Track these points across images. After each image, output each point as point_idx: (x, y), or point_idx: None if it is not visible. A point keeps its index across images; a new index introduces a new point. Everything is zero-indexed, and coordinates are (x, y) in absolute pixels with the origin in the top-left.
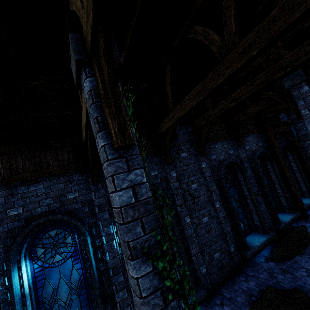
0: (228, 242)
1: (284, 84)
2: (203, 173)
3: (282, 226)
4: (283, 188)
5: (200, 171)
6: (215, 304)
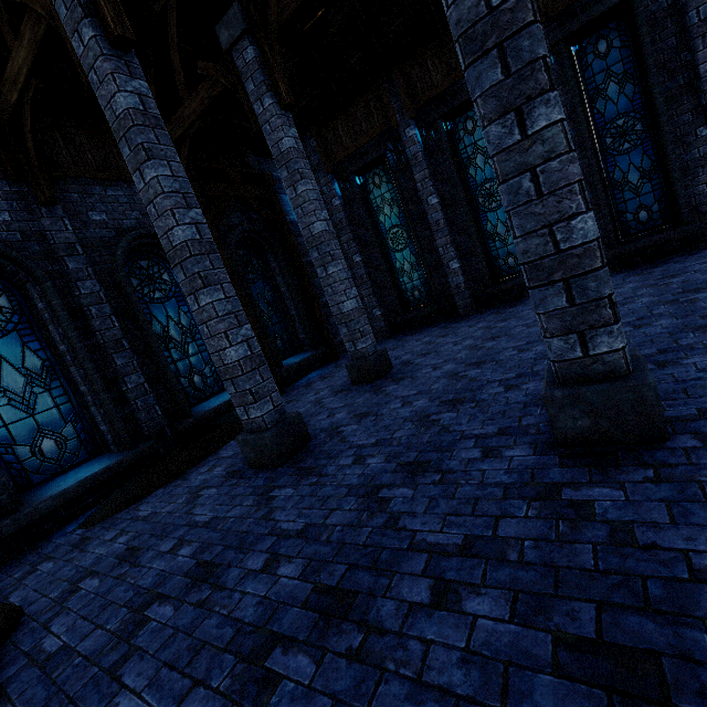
0: None
1: None
2: None
3: (187, 423)
4: None
5: None
6: None
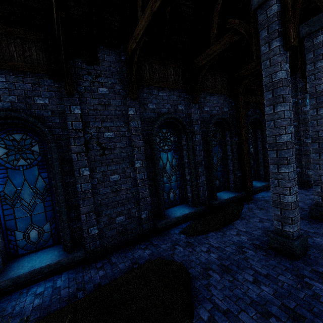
0: (140, 207)
1: (252, 1)
2: (128, 121)
3: (216, 203)
4: (235, 164)
5: (124, 118)
6: (94, 268)
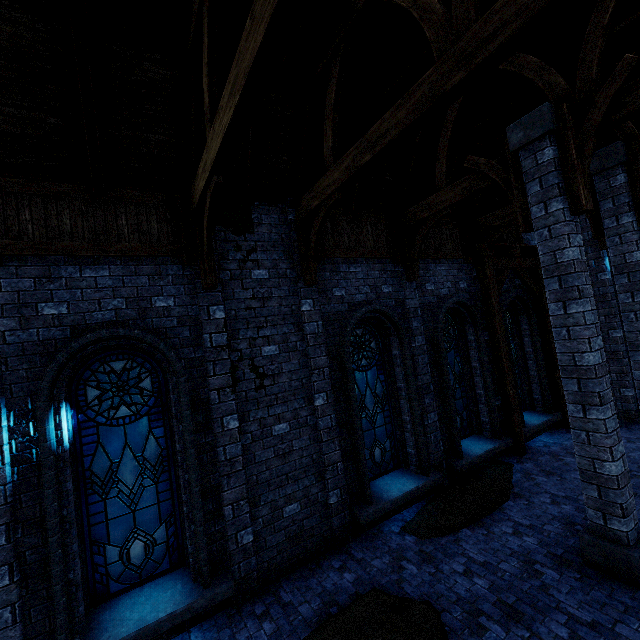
0: (327, 483)
1: (508, 138)
2: (301, 323)
3: (462, 464)
4: (489, 385)
5: (294, 319)
6: (251, 615)
